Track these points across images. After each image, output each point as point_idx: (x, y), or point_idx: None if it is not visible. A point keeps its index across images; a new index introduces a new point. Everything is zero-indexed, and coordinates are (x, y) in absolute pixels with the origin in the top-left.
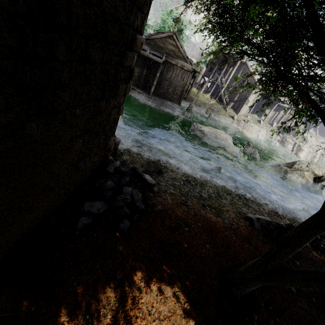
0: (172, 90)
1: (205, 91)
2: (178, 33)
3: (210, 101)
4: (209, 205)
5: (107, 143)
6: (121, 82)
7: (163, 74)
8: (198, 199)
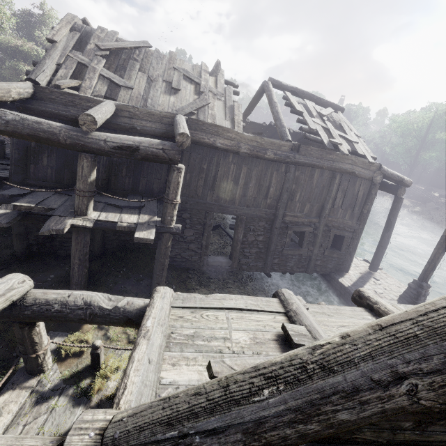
0: None
1: None
2: None
3: None
4: None
5: None
6: None
7: None
8: None
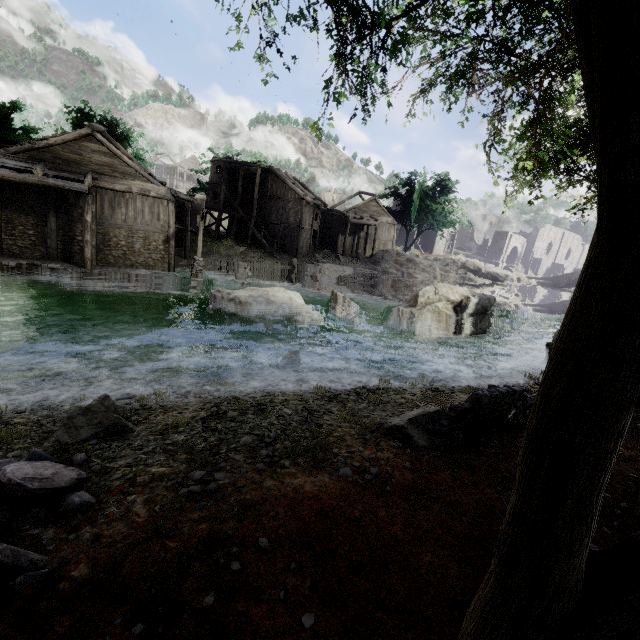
0: (143, 244)
1: (224, 236)
2: (121, 144)
3: (239, 248)
4: (287, 452)
5: None
6: None
7: (106, 216)
8: (252, 452)
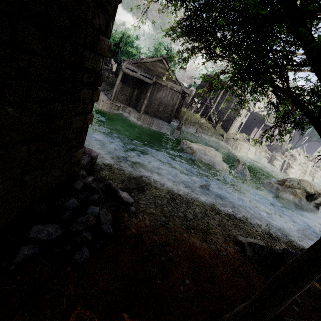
0: (163, 109)
1: (196, 111)
2: (169, 60)
3: (200, 120)
4: (194, 227)
5: (73, 155)
6: (84, 85)
7: (154, 94)
8: (181, 220)
